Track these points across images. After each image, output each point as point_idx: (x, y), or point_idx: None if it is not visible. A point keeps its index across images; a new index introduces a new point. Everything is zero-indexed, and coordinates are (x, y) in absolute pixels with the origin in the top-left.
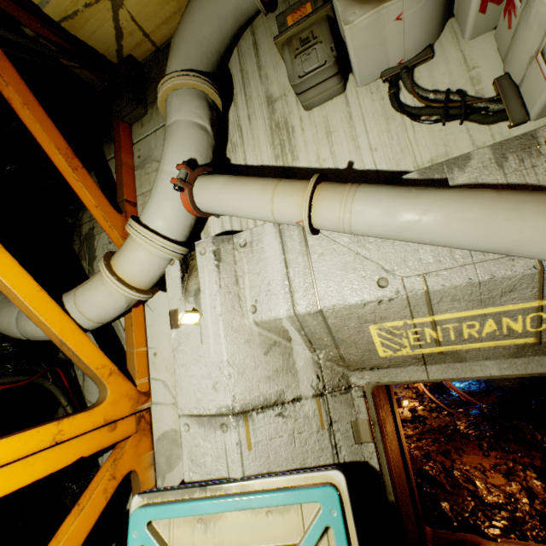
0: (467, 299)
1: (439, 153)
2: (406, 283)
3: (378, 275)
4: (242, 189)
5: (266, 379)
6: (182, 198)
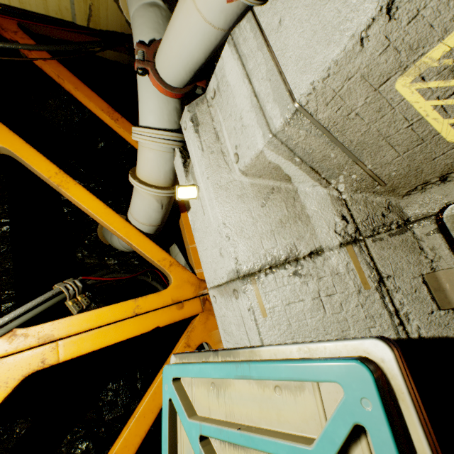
0: None
1: None
2: None
3: None
4: (174, 19)
5: (269, 234)
6: (152, 82)
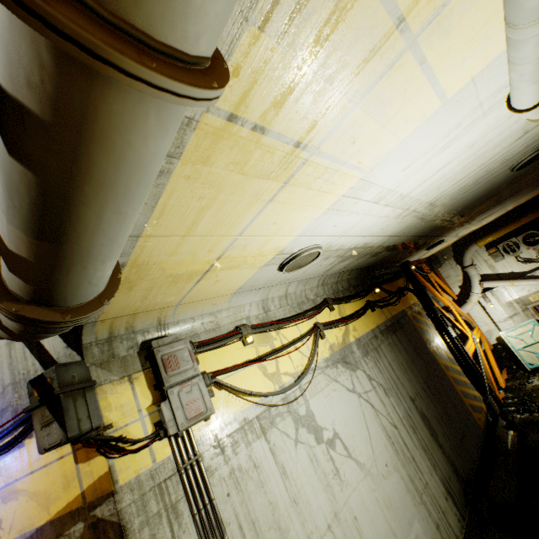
0: None
1: (530, 268)
2: (532, 290)
3: (527, 290)
4: (496, 283)
5: (511, 311)
6: (481, 287)
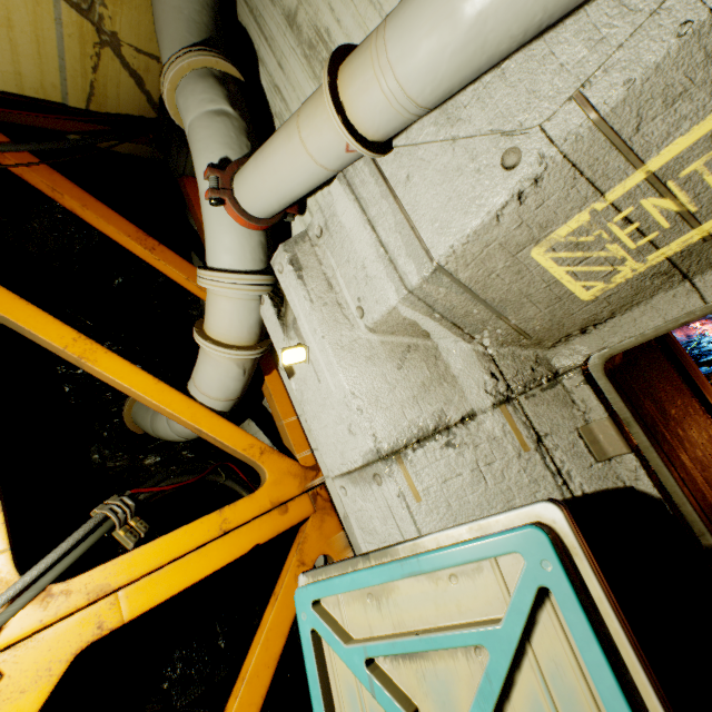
0: (705, 76)
1: None
2: (551, 131)
3: (498, 151)
4: (270, 153)
5: (411, 401)
6: (230, 213)
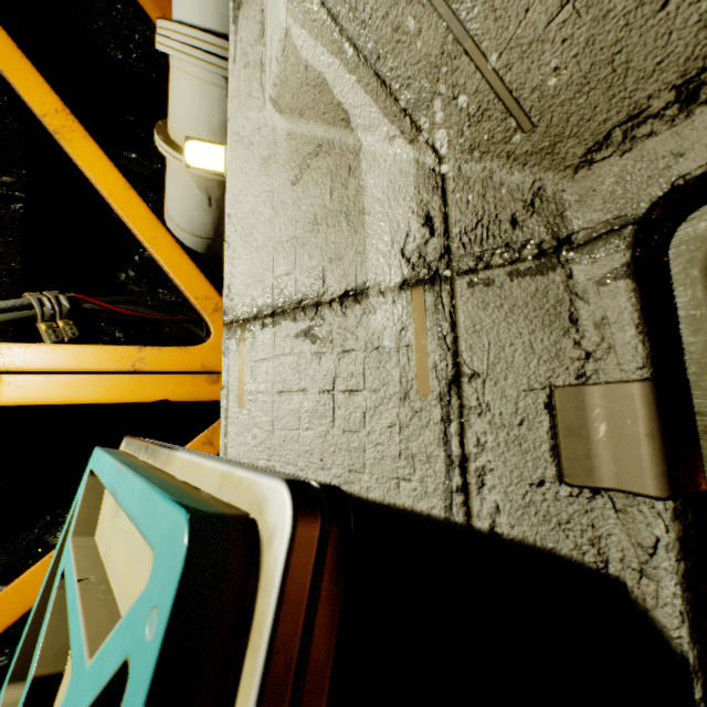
0: None
1: None
2: None
3: None
4: None
5: (289, 244)
6: None
